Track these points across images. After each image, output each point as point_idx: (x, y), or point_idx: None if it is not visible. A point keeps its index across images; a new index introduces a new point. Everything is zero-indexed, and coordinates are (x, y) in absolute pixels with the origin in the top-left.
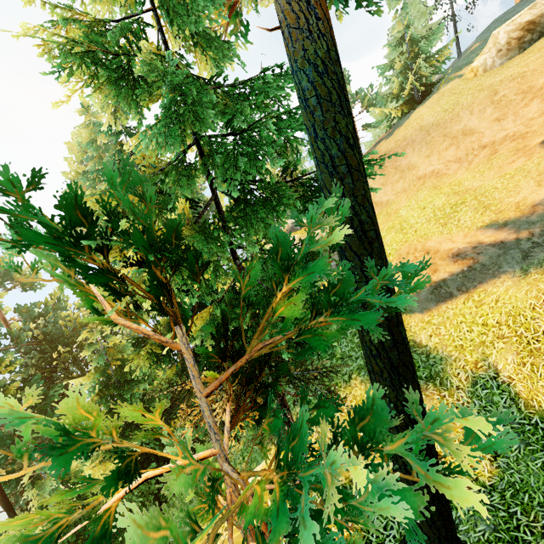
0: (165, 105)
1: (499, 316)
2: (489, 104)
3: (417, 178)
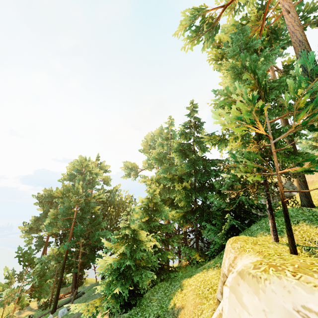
0: None
1: None
2: None
3: None
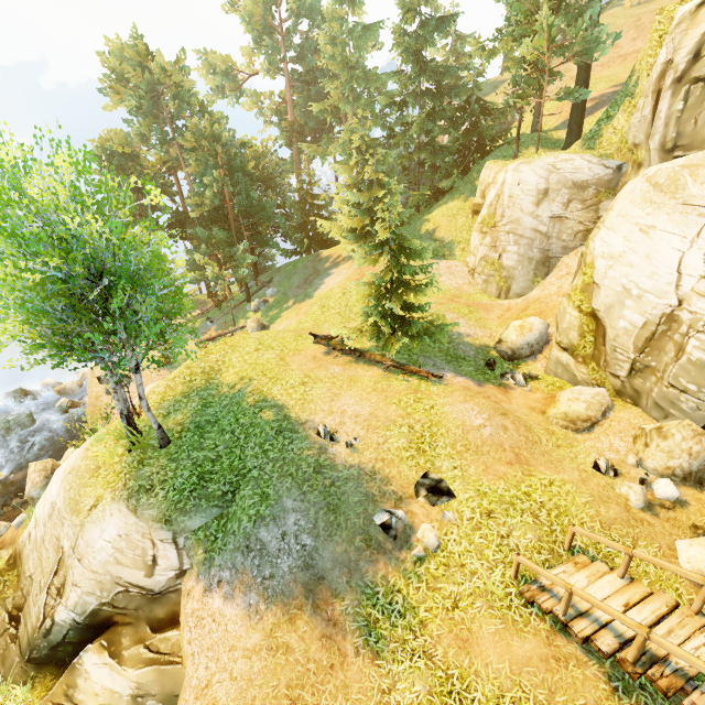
0: None
1: None
2: (633, 27)
3: (571, 78)
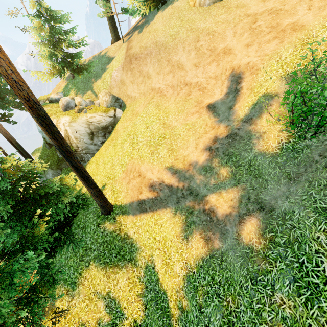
0: None
1: (160, 237)
2: (193, 48)
3: (151, 88)
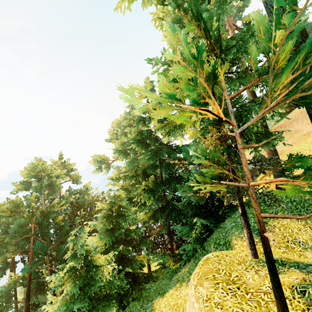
0: None
1: None
2: None
3: (303, 135)
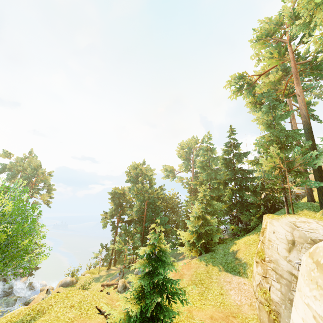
0: (278, 131)
1: None
2: None
3: None
